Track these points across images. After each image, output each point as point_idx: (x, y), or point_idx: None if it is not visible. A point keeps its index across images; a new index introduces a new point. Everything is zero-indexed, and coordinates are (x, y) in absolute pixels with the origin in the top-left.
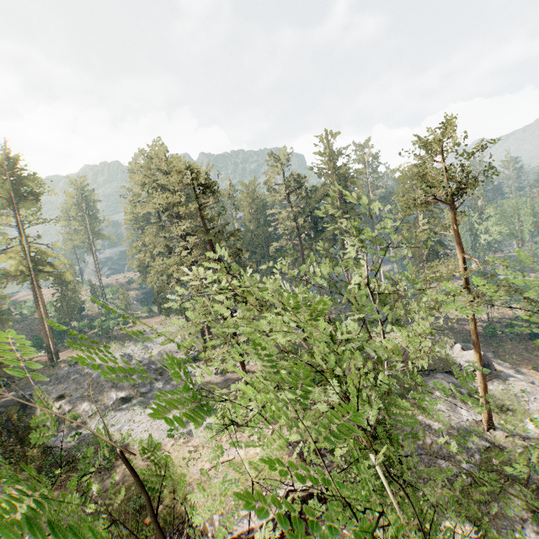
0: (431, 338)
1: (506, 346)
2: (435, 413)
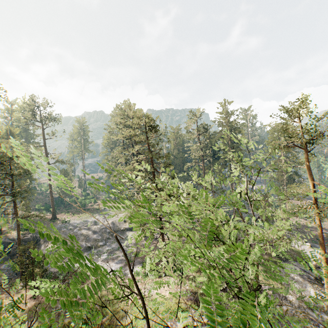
0: (288, 236)
1: None
2: (290, 288)
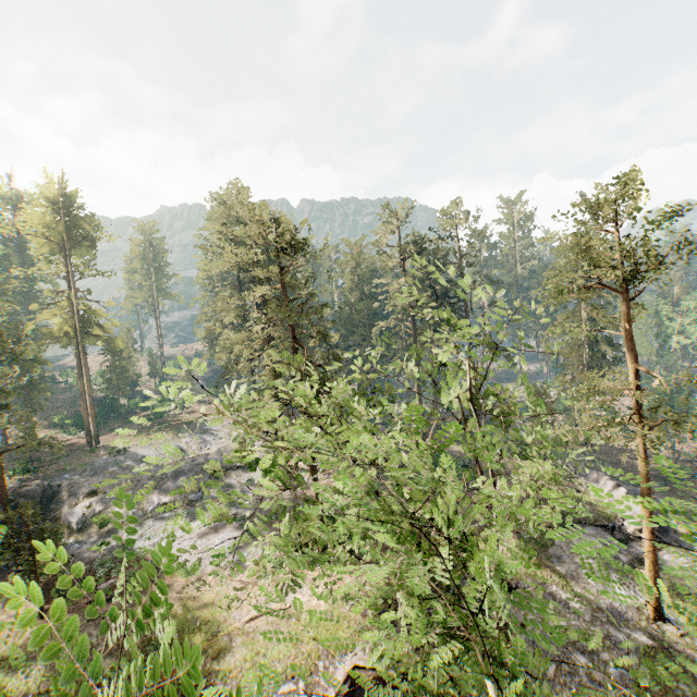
0: (584, 474)
1: (696, 498)
2: (577, 584)
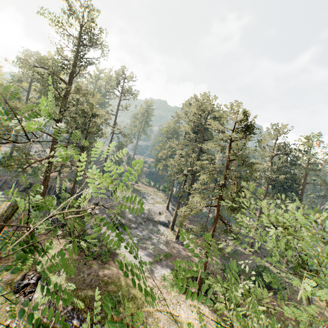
0: None
1: None
2: None
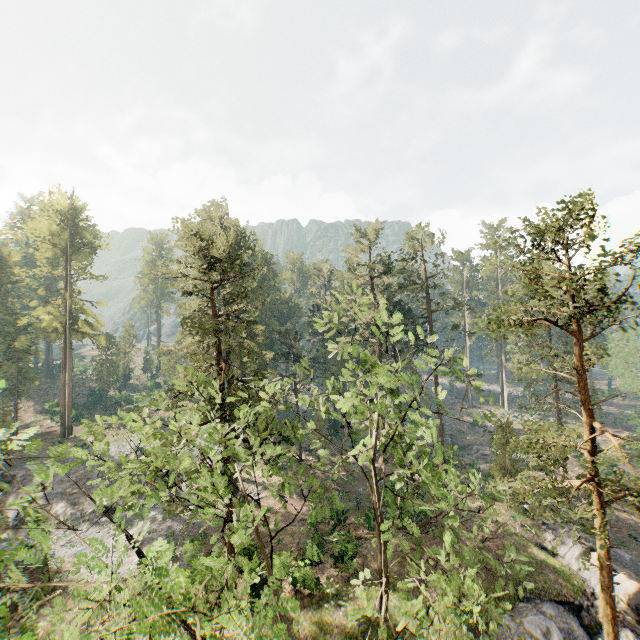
0: (553, 527)
1: None
2: None
